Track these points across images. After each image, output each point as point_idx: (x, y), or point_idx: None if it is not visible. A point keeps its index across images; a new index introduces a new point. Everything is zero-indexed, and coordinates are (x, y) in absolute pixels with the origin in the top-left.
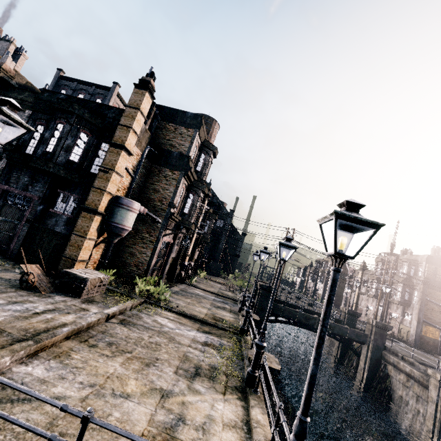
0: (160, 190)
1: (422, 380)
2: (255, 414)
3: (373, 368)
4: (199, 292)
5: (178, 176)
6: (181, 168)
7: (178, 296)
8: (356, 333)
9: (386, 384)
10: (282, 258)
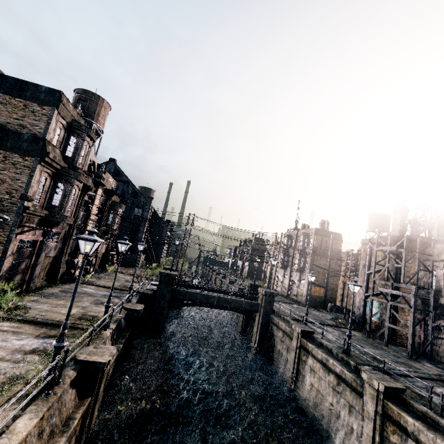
0: (7, 180)
1: (290, 334)
2: (18, 422)
3: (264, 331)
4: (89, 289)
5: (32, 163)
6: (35, 153)
7: (47, 299)
8: (250, 304)
9: (271, 342)
10: (86, 252)
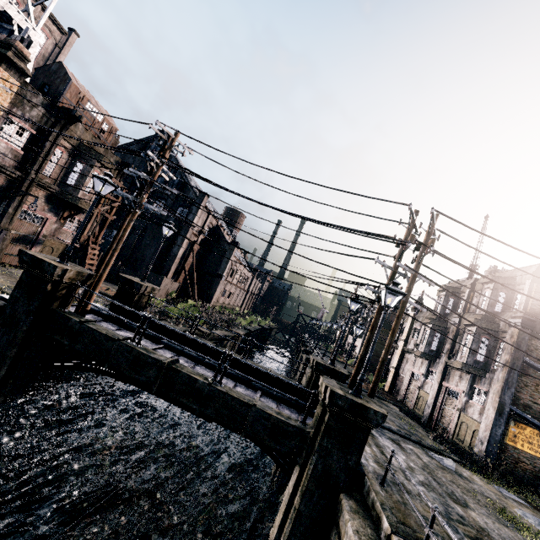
0: None
1: None
2: None
3: None
4: None
5: None
6: None
7: None
8: (273, 425)
9: None
10: None
